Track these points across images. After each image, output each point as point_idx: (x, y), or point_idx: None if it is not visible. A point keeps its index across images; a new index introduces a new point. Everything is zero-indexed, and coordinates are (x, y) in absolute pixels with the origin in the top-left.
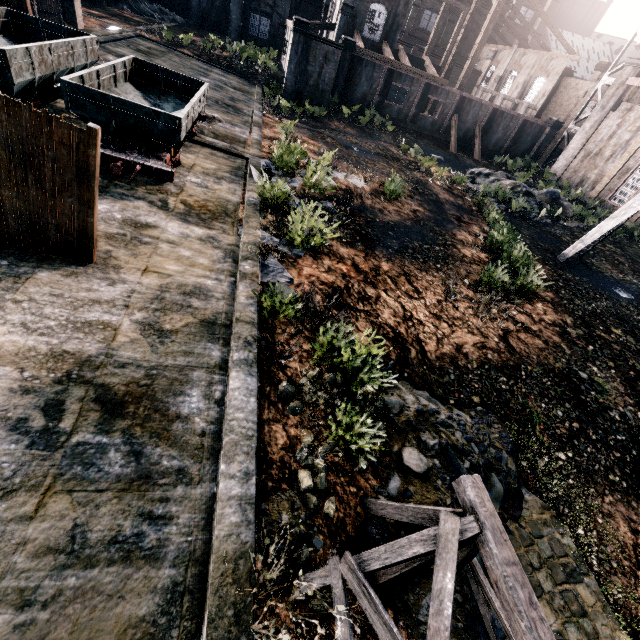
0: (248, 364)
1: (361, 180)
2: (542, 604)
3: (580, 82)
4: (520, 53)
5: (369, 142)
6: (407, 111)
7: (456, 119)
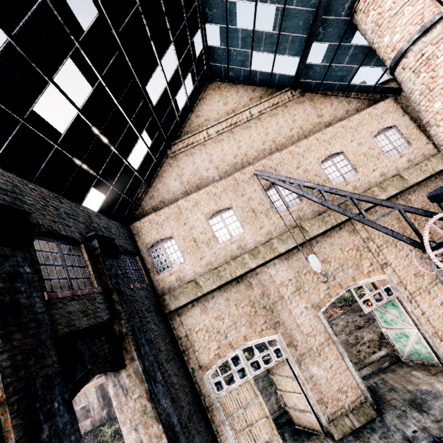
0: None
1: None
2: None
3: None
4: None
5: None
6: None
7: None
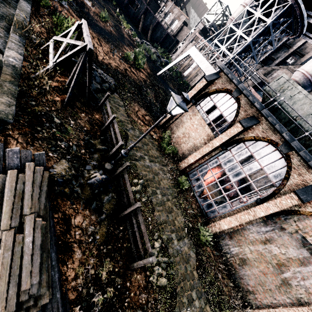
0: (28, 2)
1: (90, 3)
2: (109, 103)
3: (188, 30)
4: (174, 6)
5: (102, 0)
6: (124, 0)
7: (143, 17)
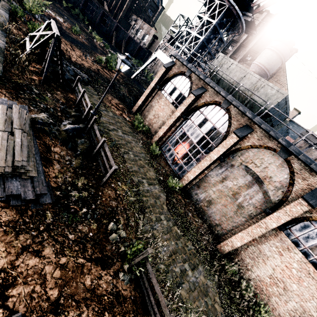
0: (6, 12)
1: (62, 20)
2: None
3: (159, 42)
4: (143, 23)
5: (74, 20)
6: (95, 20)
7: (115, 33)
